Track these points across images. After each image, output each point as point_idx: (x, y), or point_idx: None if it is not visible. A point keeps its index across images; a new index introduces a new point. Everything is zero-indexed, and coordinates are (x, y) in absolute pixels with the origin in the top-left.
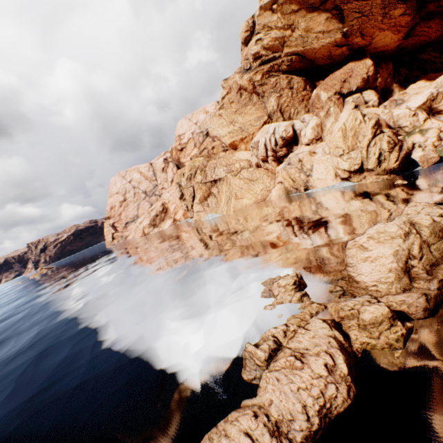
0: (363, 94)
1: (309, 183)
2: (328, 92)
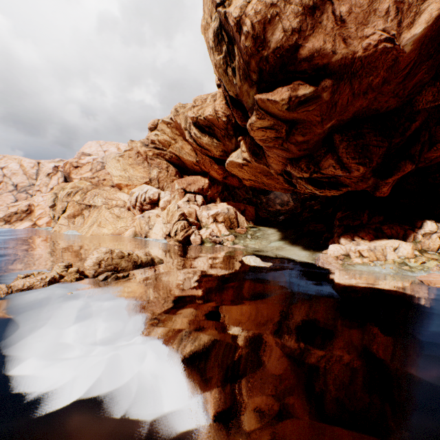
0: (197, 196)
1: (149, 234)
2: (179, 186)
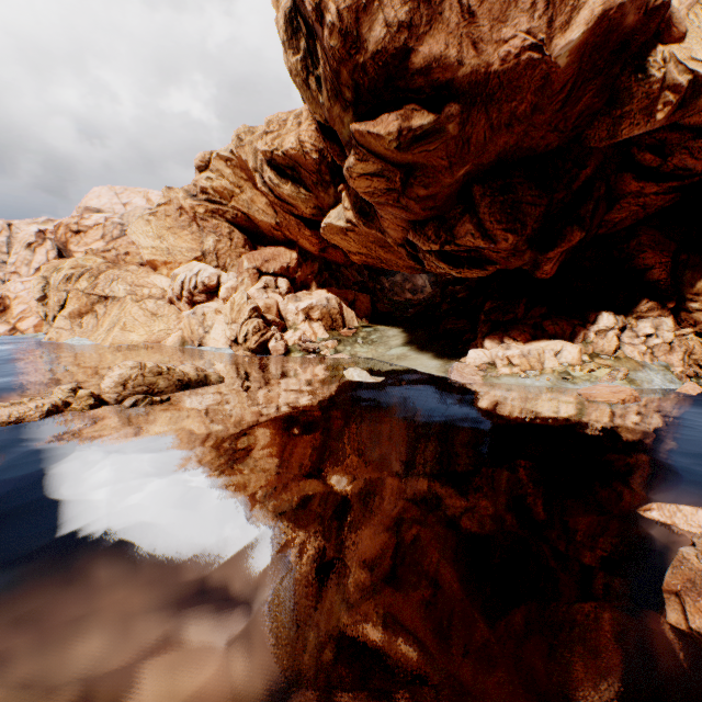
0: (279, 279)
1: (205, 340)
2: (250, 263)
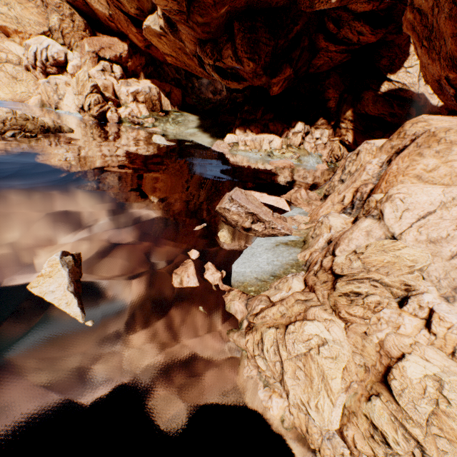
0: (114, 66)
1: (60, 105)
2: (90, 47)
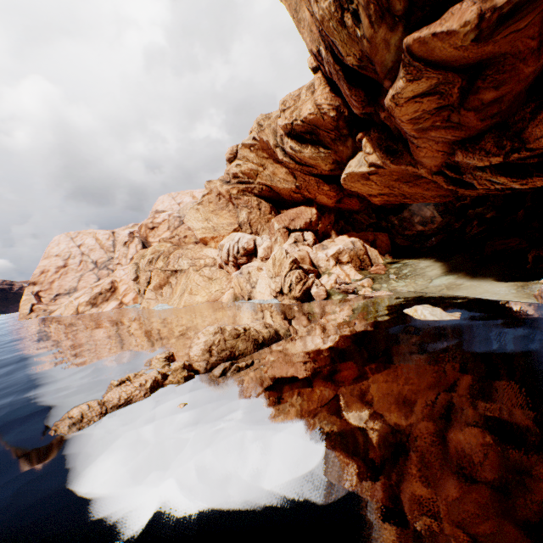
0: (305, 233)
1: (253, 294)
2: (279, 224)
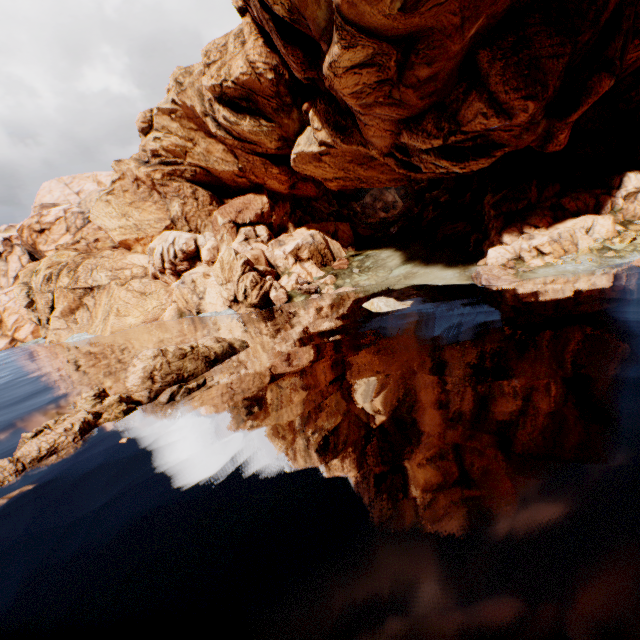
0: (257, 228)
1: (202, 307)
2: (224, 218)
